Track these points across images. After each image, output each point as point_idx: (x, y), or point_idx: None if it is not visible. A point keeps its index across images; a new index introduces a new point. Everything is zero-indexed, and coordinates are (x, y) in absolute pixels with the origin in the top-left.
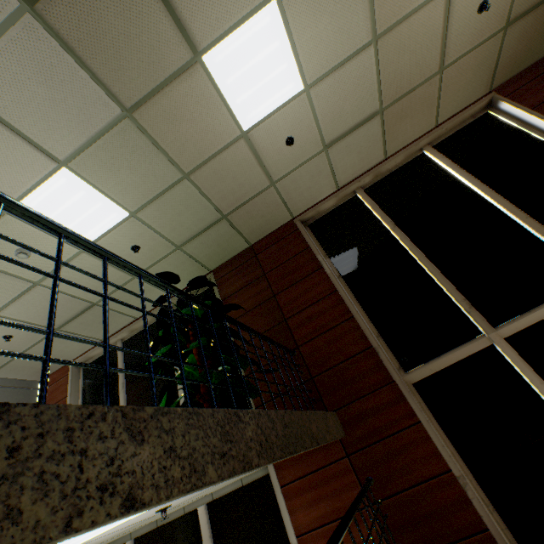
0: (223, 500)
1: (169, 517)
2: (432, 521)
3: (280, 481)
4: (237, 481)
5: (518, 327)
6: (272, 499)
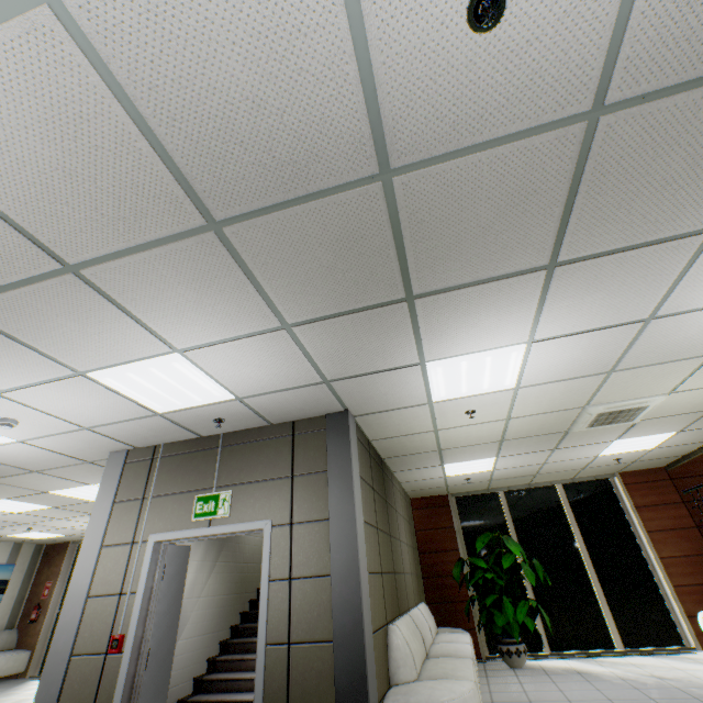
0: (574, 485)
1: (539, 484)
2: None
3: (622, 482)
4: (591, 476)
5: None
6: (610, 491)
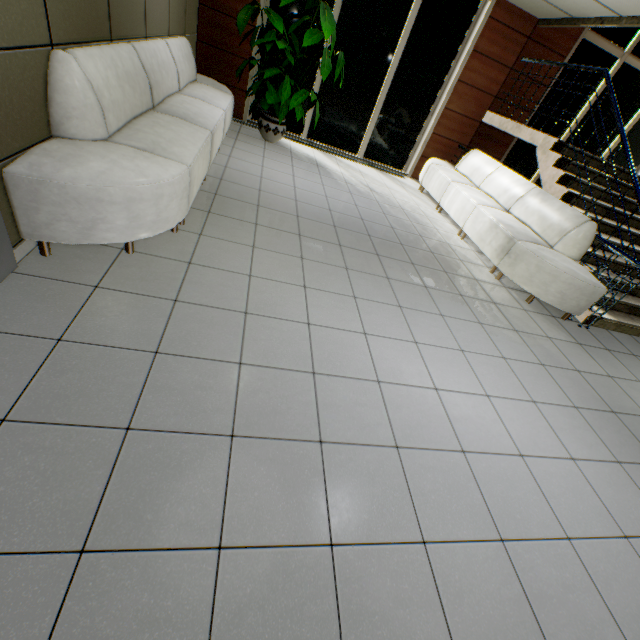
0: None
1: None
2: (520, 97)
3: (491, 13)
4: None
5: (631, 64)
6: (470, 18)
